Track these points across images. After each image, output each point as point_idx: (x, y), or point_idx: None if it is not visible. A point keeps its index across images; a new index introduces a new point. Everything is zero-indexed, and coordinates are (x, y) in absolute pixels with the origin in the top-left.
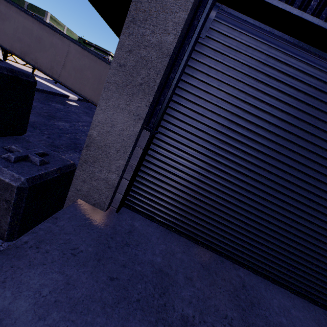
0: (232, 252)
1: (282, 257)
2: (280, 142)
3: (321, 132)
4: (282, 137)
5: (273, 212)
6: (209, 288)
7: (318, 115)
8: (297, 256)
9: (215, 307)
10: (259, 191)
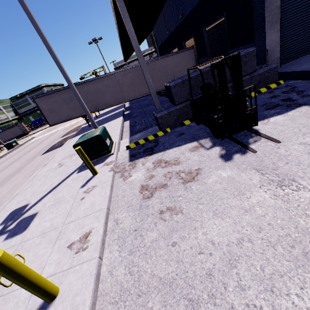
0: None
1: None
2: None
3: None
4: None
5: None
6: None
7: None
8: None
9: None
10: None
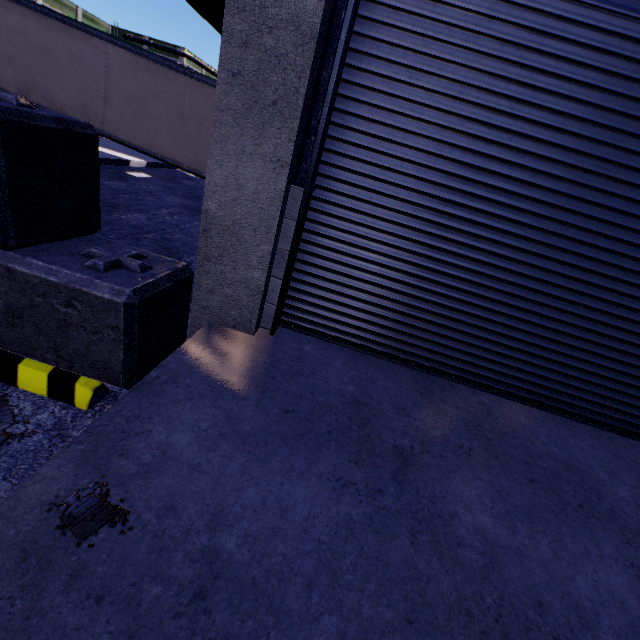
0: (468, 371)
1: (553, 366)
2: (532, 165)
3: (604, 132)
4: (535, 154)
5: (530, 292)
6: (432, 418)
7: (597, 100)
8: (577, 360)
9: (443, 437)
10: (504, 261)
